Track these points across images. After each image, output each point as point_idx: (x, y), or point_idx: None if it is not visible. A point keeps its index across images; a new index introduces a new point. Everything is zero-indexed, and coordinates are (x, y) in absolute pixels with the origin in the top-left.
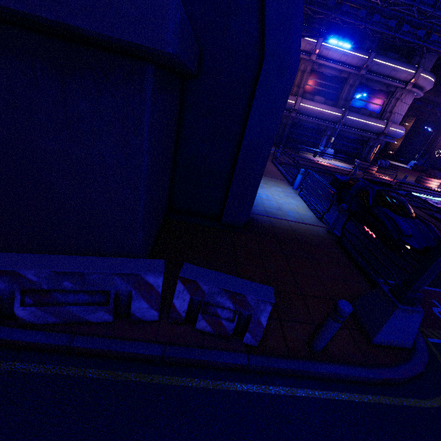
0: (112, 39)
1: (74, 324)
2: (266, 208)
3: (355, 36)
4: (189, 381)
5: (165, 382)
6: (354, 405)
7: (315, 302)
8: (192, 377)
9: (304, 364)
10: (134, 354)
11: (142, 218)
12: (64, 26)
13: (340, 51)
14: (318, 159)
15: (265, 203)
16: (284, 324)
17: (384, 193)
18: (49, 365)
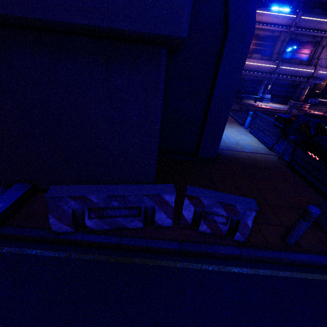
0: (145, 34)
1: (119, 230)
2: (227, 144)
3: (283, 0)
4: (200, 266)
5: (185, 267)
6: (325, 283)
7: (280, 210)
8: (202, 263)
9: (282, 253)
10: (162, 248)
11: (156, 156)
12: (114, 30)
13: (272, 15)
14: (258, 104)
15: (226, 141)
16: (261, 226)
17: (323, 124)
18: (110, 256)
